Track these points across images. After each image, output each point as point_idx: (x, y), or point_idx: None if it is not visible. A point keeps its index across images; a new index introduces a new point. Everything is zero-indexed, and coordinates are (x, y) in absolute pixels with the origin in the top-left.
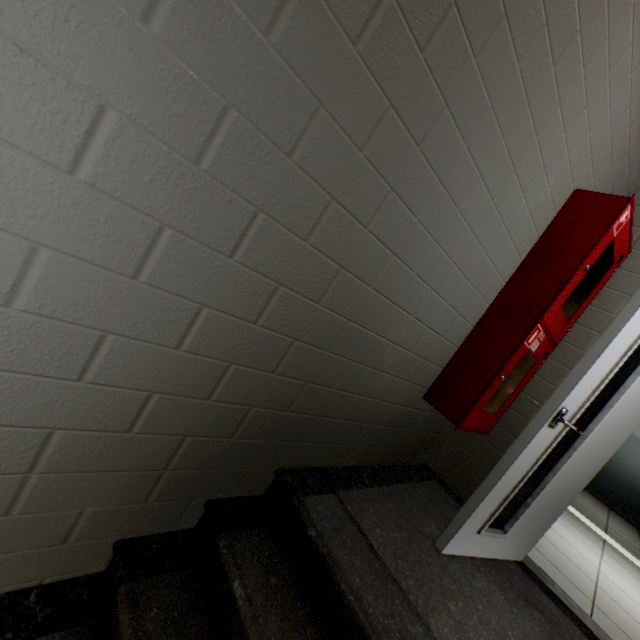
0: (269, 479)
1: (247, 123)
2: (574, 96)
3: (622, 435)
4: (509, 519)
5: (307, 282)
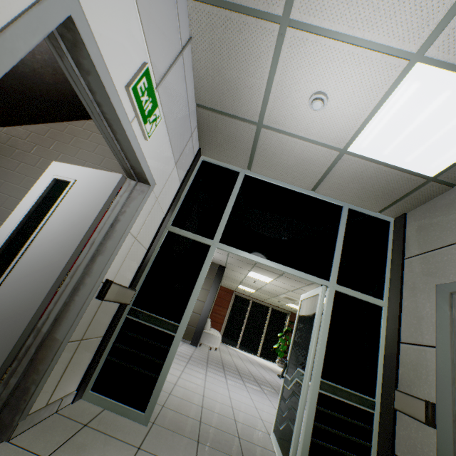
0: None
1: None
2: None
3: (56, 265)
4: None
5: None
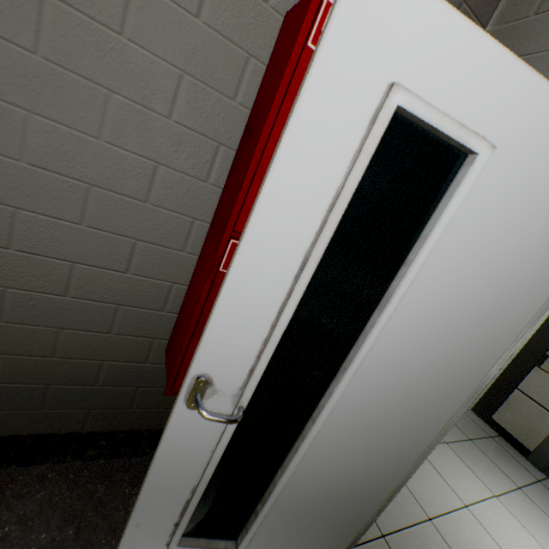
0: None
1: None
2: None
3: (433, 414)
4: (243, 529)
5: None
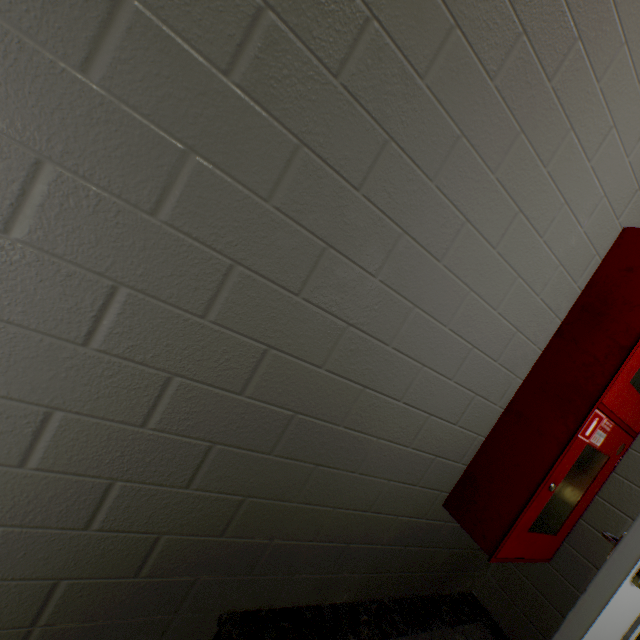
0: (211, 627)
1: (77, 178)
2: (591, 115)
3: None
4: None
5: (217, 369)
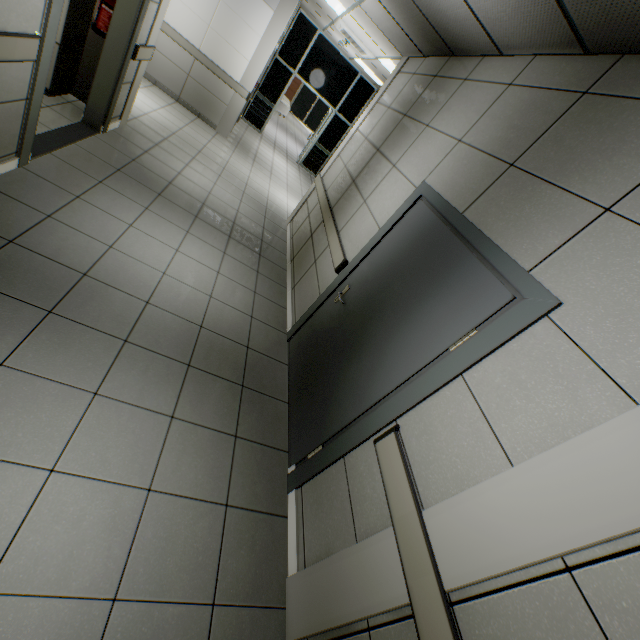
0: None
1: None
2: None
3: None
4: None
5: None
